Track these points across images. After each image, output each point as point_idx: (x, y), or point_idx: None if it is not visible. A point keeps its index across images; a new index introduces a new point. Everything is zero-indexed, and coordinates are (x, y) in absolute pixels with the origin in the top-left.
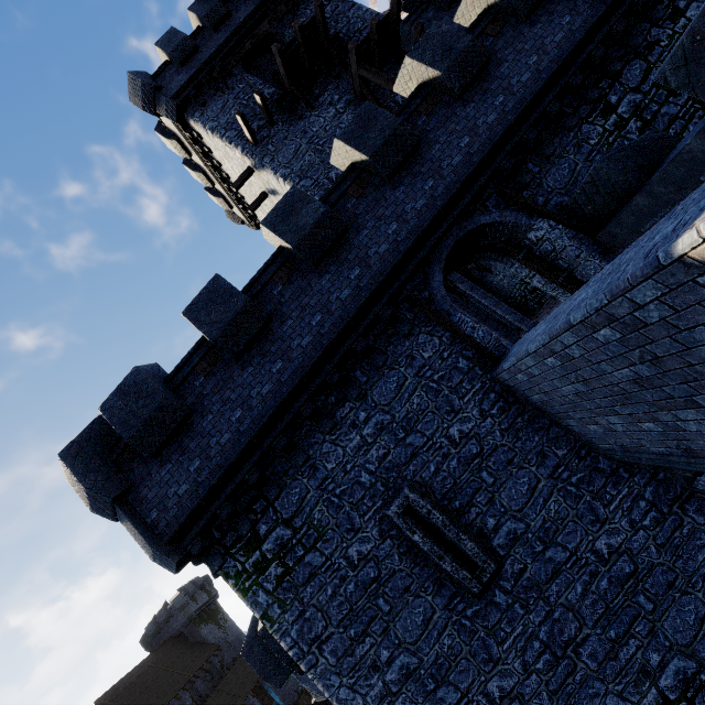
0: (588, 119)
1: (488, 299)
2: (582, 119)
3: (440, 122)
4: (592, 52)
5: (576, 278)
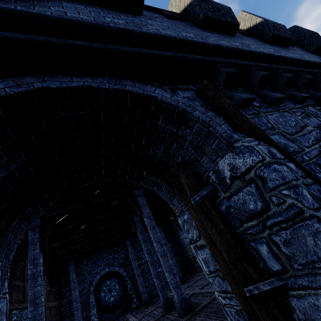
0: (314, 106)
1: (159, 244)
2: (307, 103)
3: (174, 22)
4: (317, 73)
5: (289, 311)
